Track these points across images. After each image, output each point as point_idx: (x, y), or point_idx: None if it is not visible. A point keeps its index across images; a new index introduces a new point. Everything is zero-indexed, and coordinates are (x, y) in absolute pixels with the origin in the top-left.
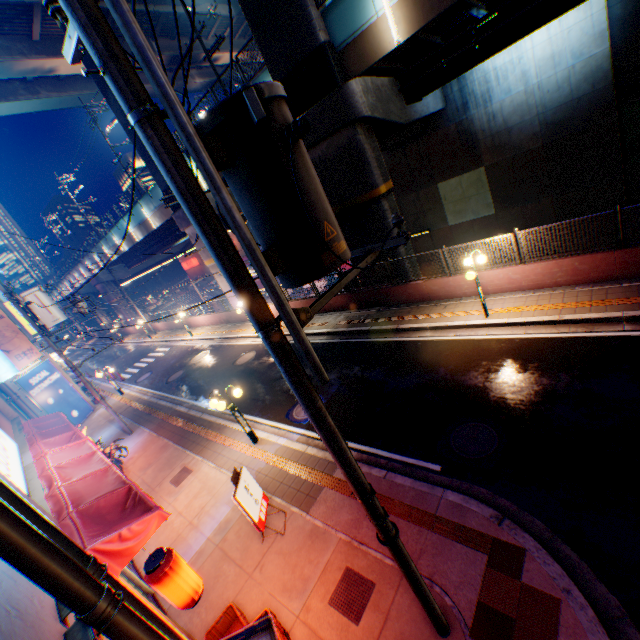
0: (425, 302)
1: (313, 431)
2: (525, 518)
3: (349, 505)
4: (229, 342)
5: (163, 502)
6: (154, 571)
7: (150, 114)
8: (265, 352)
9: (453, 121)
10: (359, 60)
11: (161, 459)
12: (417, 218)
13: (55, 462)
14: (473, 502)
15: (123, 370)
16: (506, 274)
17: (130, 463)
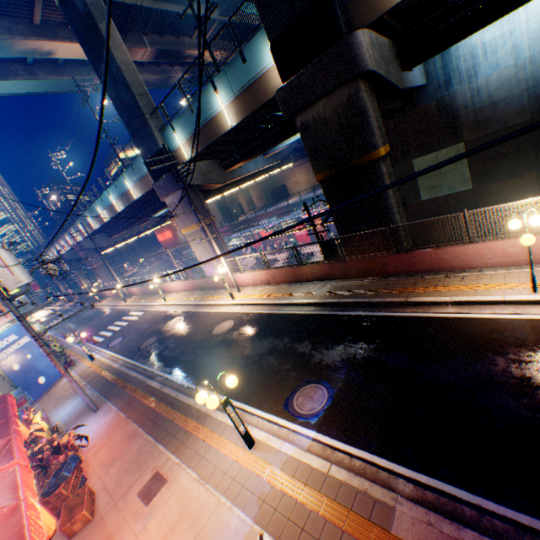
0: (431, 273)
1: (329, 436)
2: None
3: None
4: (203, 309)
5: (126, 531)
6: None
7: None
8: (244, 321)
9: (434, 97)
10: (368, 9)
11: (128, 453)
12: None
13: None
14: None
15: (97, 332)
16: None
17: (91, 454)
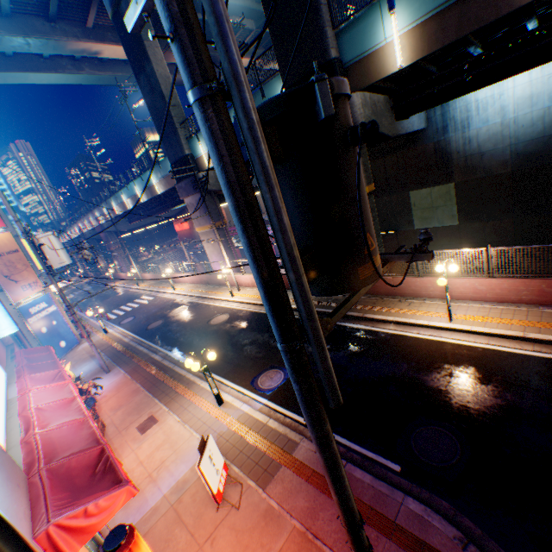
0: (390, 296)
1: (275, 403)
2: (490, 546)
3: (306, 491)
4: (206, 301)
5: (127, 447)
6: (113, 551)
7: (214, 93)
8: (237, 317)
9: (432, 140)
10: (362, 77)
11: (131, 403)
12: (386, 218)
13: (36, 402)
14: (435, 516)
15: (110, 310)
16: (472, 284)
17: (103, 401)
